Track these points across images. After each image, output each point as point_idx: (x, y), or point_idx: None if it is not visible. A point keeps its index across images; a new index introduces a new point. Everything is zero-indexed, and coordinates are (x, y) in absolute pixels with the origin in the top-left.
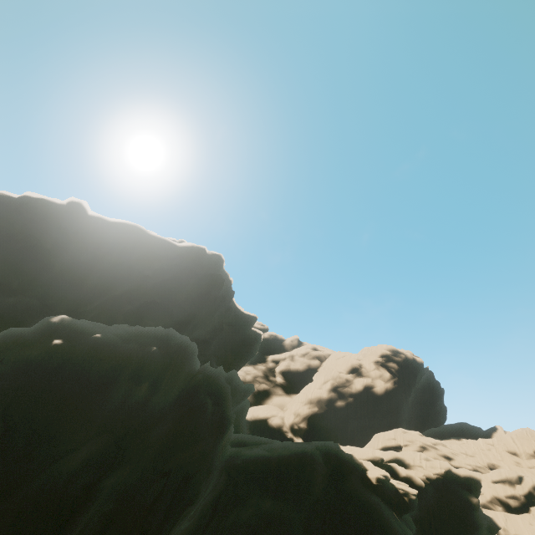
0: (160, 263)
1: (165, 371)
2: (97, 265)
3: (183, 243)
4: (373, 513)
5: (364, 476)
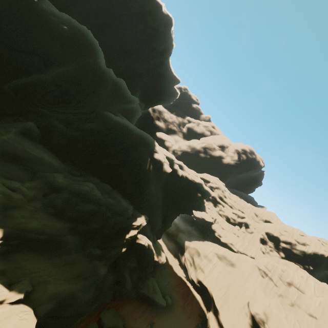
0: None
1: (70, 45)
2: None
3: None
4: (141, 158)
5: (153, 153)
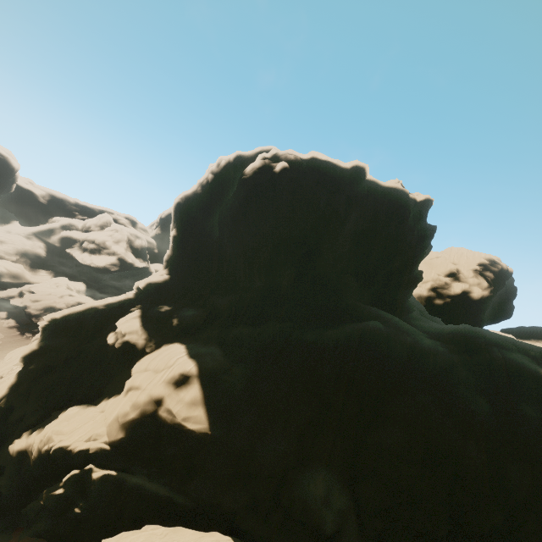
0: (416, 229)
1: None
2: (378, 236)
3: (421, 198)
4: None
5: None
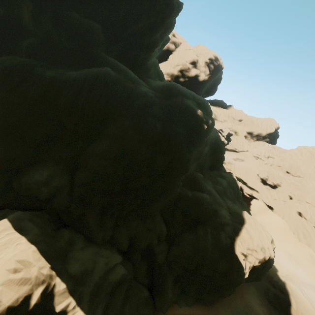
0: None
1: None
2: None
3: None
4: (222, 149)
5: (220, 138)
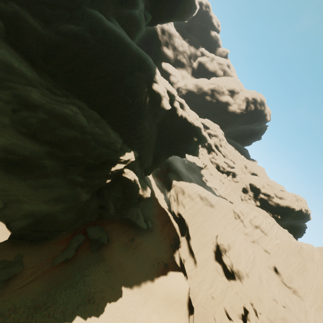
0: None
1: None
2: None
3: None
4: (136, 87)
5: (152, 83)
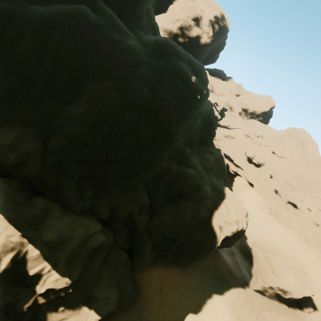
0: None
1: None
2: None
3: None
4: (214, 124)
5: (213, 113)
